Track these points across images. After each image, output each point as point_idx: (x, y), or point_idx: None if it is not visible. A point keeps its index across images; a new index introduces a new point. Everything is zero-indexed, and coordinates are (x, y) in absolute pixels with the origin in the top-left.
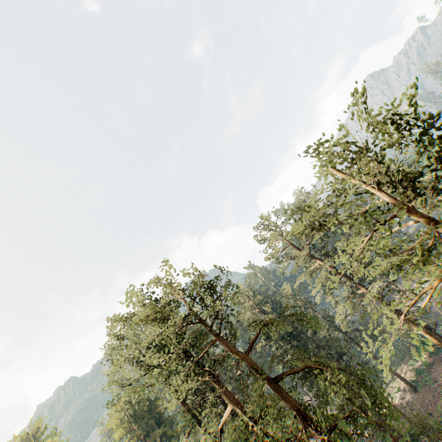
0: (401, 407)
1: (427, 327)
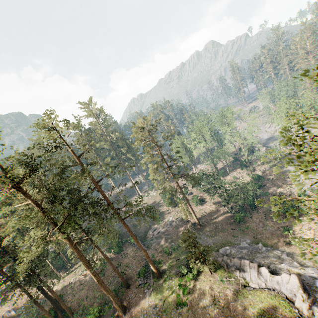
0: (80, 283)
1: (106, 258)
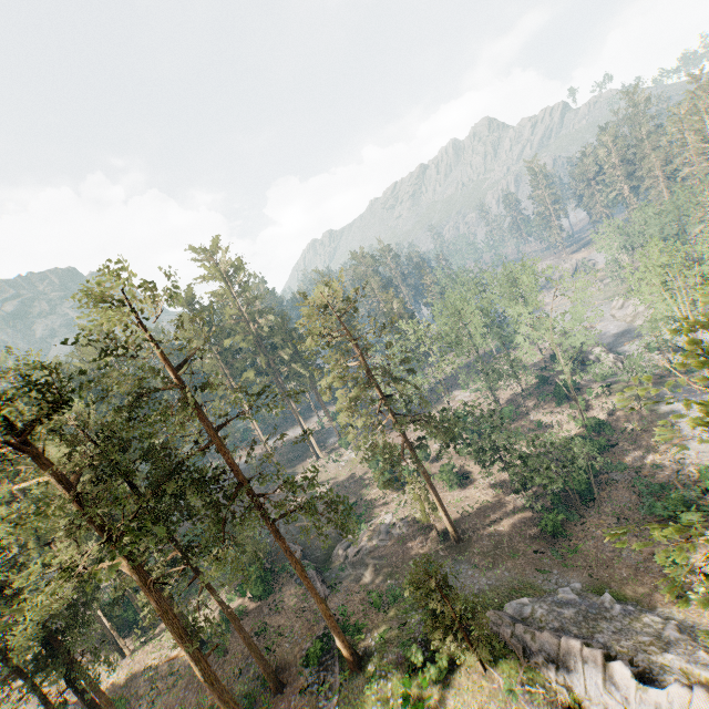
0: (170, 670)
1: (230, 614)
